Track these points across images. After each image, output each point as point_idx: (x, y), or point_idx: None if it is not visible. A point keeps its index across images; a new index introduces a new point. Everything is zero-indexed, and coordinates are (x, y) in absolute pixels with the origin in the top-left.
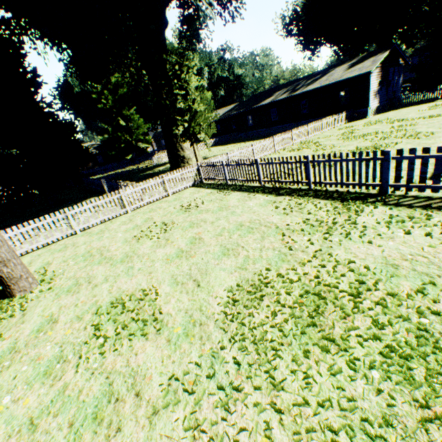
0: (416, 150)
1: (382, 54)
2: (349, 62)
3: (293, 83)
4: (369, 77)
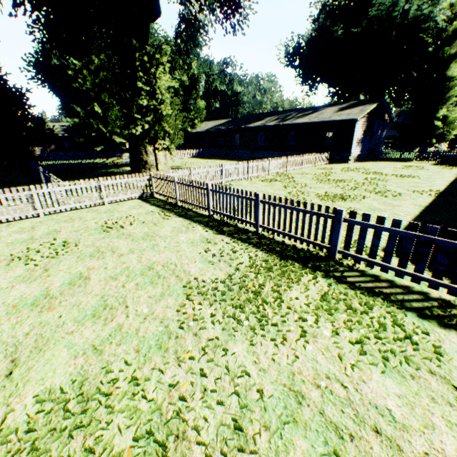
0: (380, 209)
1: (370, 105)
2: (340, 105)
3: (286, 112)
4: (355, 124)
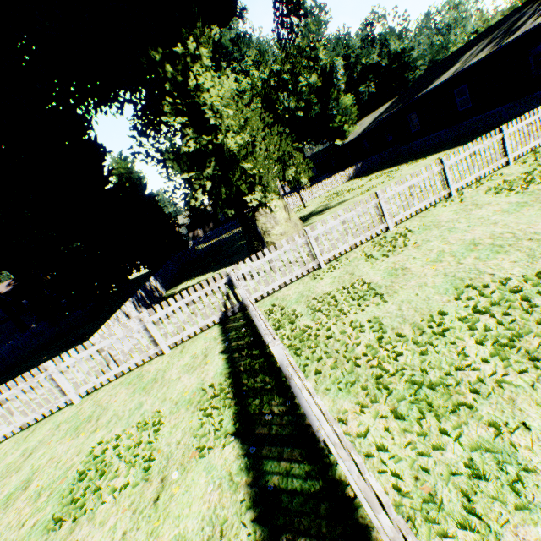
0: None
1: None
2: None
3: (507, 19)
4: None
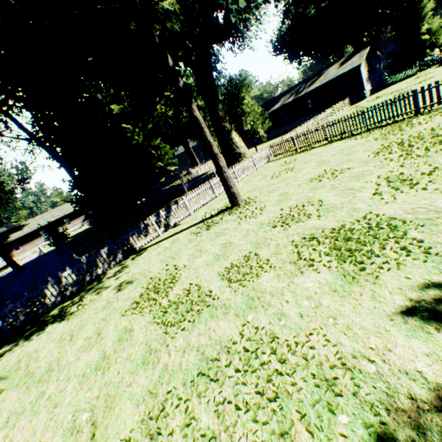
0: None
1: (365, 50)
2: (338, 62)
3: (294, 88)
4: (360, 69)
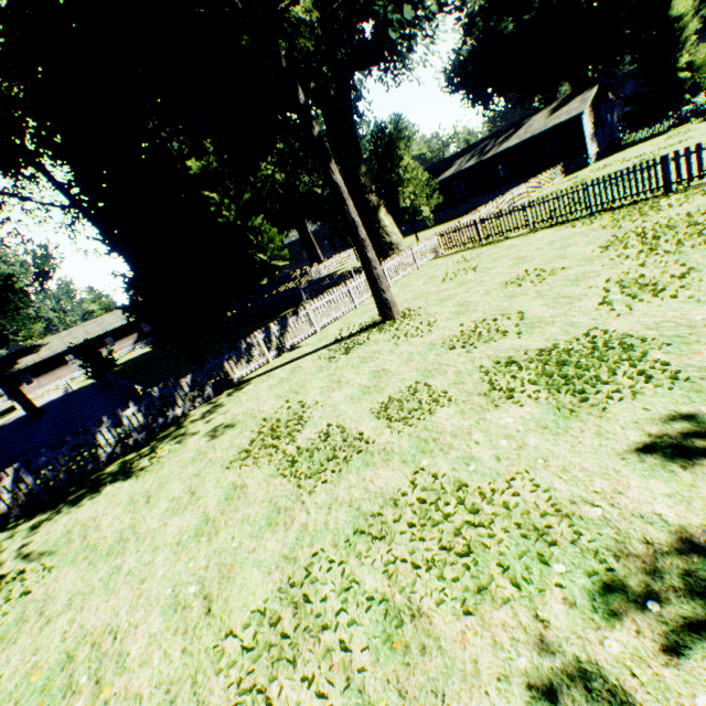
0: None
1: (590, 91)
2: (548, 108)
3: (477, 146)
4: (581, 120)
